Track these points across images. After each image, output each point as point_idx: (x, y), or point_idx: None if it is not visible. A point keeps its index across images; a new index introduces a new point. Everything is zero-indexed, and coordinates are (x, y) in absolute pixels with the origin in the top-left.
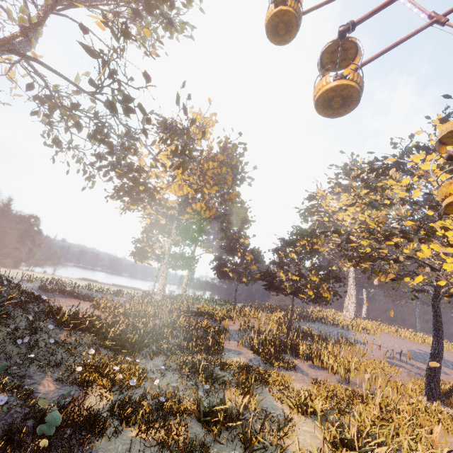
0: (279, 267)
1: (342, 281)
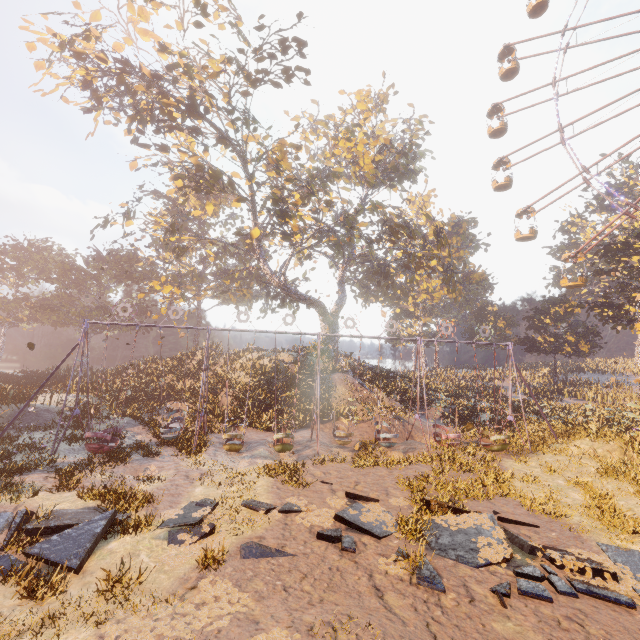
0: (536, 331)
1: (599, 335)
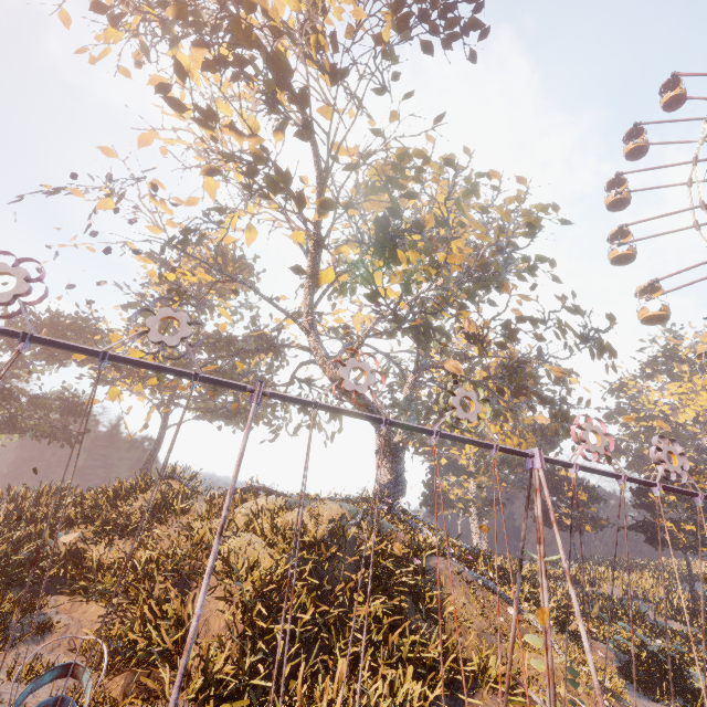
0: (650, 512)
1: None
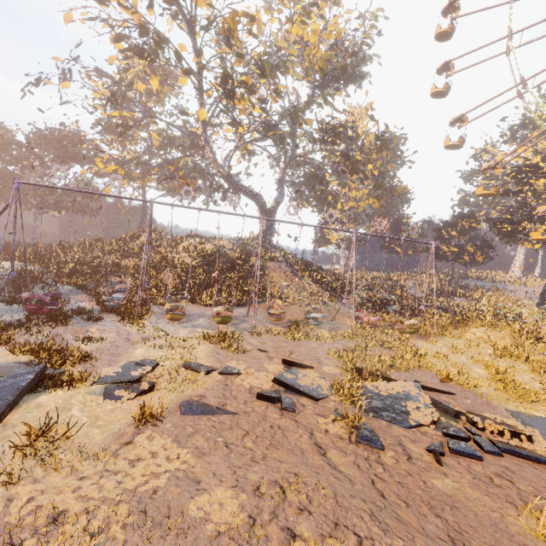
0: (442, 242)
1: (493, 248)
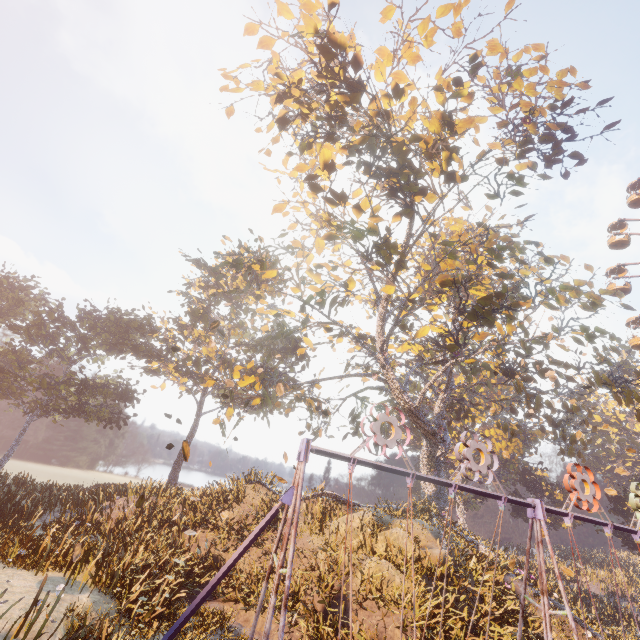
0: (626, 519)
1: None
